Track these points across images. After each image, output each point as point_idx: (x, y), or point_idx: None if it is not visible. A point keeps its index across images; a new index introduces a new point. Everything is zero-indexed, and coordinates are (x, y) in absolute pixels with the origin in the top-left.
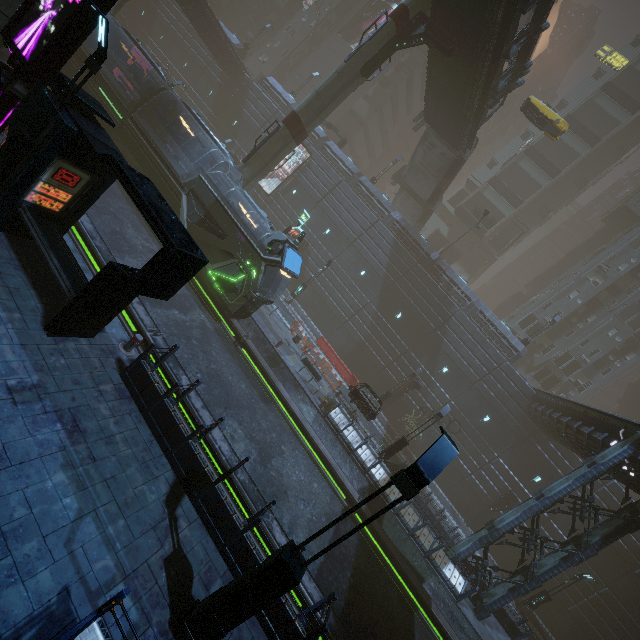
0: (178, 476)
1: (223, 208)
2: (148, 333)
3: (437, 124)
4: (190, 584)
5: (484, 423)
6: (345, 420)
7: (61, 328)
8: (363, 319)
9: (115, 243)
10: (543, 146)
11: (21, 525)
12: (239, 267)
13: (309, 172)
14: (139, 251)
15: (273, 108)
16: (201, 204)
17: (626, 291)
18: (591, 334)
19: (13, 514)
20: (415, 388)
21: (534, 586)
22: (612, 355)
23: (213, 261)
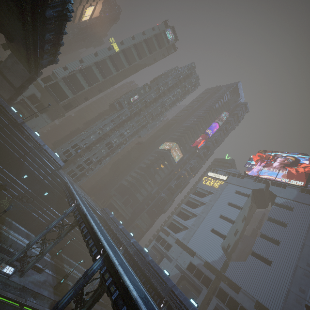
0: None
1: None
2: None
3: (17, 56)
4: None
5: (45, 196)
6: None
7: None
8: None
9: None
10: (87, 71)
11: None
12: None
13: None
14: None
15: None
16: None
17: (109, 136)
18: (97, 151)
19: None
20: (4, 190)
21: (42, 257)
22: (103, 158)
23: None
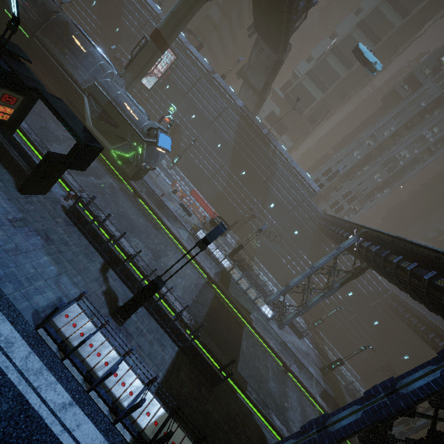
0: (105, 260)
1: (114, 106)
2: (77, 191)
3: (263, 33)
4: (117, 302)
5: (295, 235)
6: None
7: (27, 190)
8: (221, 177)
9: (44, 135)
10: (343, 45)
11: (34, 275)
12: (130, 147)
13: (177, 71)
14: (61, 139)
15: (145, 17)
16: (98, 104)
17: (387, 149)
18: (364, 178)
19: (29, 271)
20: (253, 217)
21: (306, 310)
22: (376, 190)
23: (112, 143)
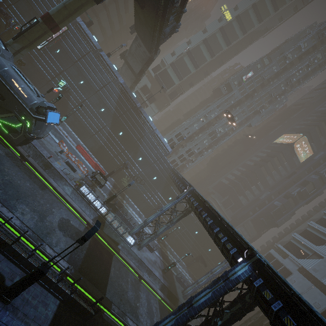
0: None
1: (0, 80)
2: None
3: (141, 36)
4: (4, 282)
5: (154, 180)
6: (88, 190)
7: None
8: (103, 134)
9: None
10: (194, 52)
11: None
12: (17, 119)
13: (68, 40)
14: None
15: None
16: None
17: (212, 125)
18: (199, 141)
19: None
20: (126, 168)
21: (156, 237)
22: (204, 149)
23: None
